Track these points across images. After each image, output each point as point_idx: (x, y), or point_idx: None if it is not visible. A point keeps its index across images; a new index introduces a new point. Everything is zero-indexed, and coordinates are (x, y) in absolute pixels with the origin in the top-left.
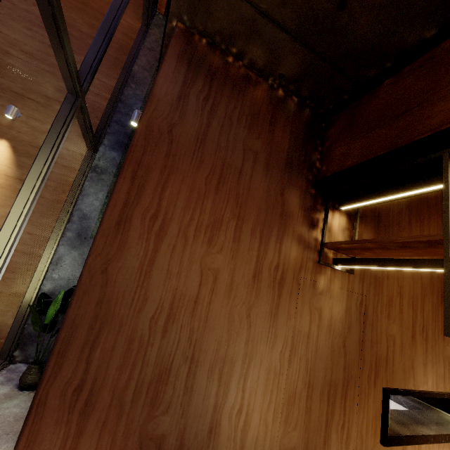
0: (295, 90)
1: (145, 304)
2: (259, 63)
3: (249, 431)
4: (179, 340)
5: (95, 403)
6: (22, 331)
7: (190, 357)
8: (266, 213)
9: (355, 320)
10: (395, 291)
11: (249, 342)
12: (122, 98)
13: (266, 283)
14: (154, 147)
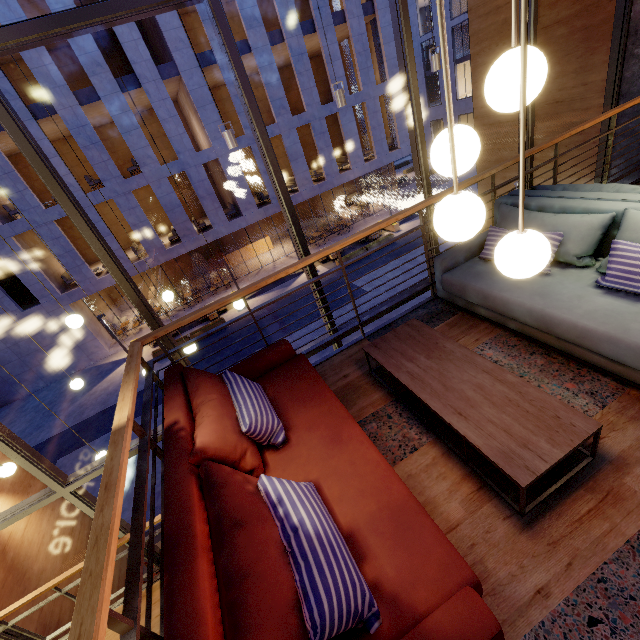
0: None
1: None
2: None
3: None
4: None
5: None
6: None
7: None
8: None
9: None
10: None
11: None
12: (623, 88)
13: None
14: None
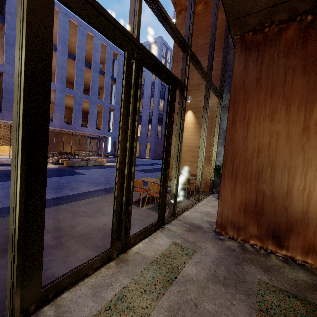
0: None
1: (247, 148)
2: (285, 18)
3: (311, 198)
4: (264, 160)
5: (237, 177)
6: (214, 182)
7: (270, 166)
8: (308, 95)
9: None
10: None
11: (305, 160)
12: (227, 62)
13: (313, 131)
14: (238, 93)
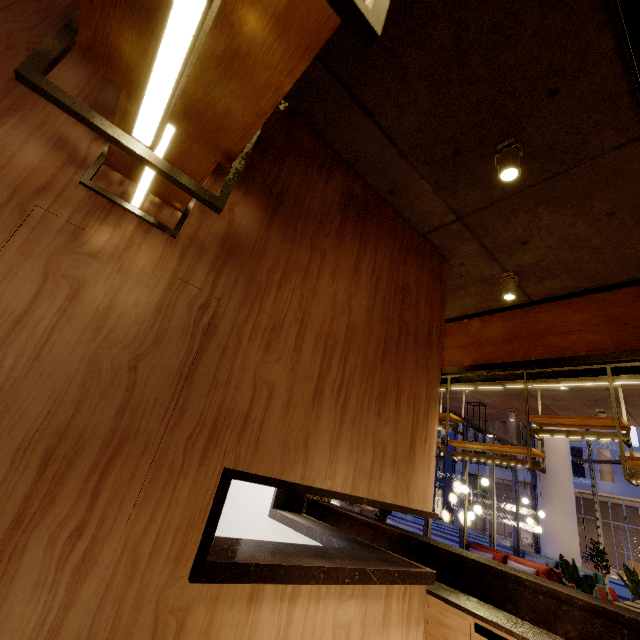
0: None
1: None
2: None
3: None
4: None
5: None
6: None
7: None
8: None
9: (180, 330)
10: (292, 314)
11: None
12: None
13: None
14: None
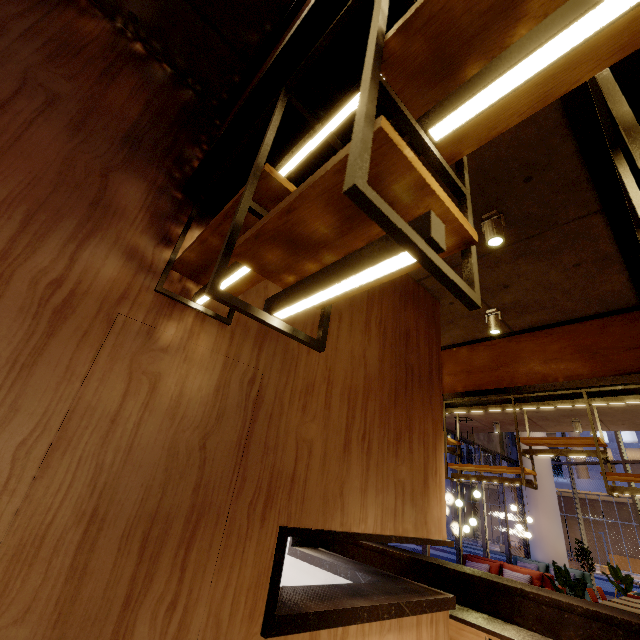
0: (164, 52)
1: None
2: None
3: None
4: None
5: None
6: None
7: None
8: (55, 189)
9: (235, 406)
10: (320, 375)
11: None
12: None
13: (15, 302)
14: None
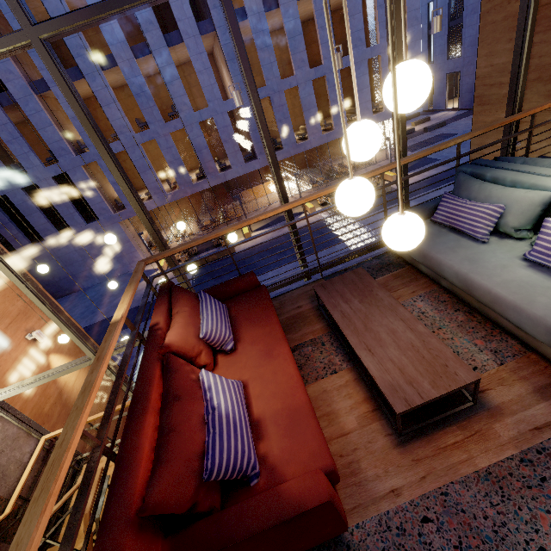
0: None
1: None
2: None
3: None
4: None
5: None
6: None
7: None
8: None
9: None
10: None
11: None
12: None
13: None
14: None
